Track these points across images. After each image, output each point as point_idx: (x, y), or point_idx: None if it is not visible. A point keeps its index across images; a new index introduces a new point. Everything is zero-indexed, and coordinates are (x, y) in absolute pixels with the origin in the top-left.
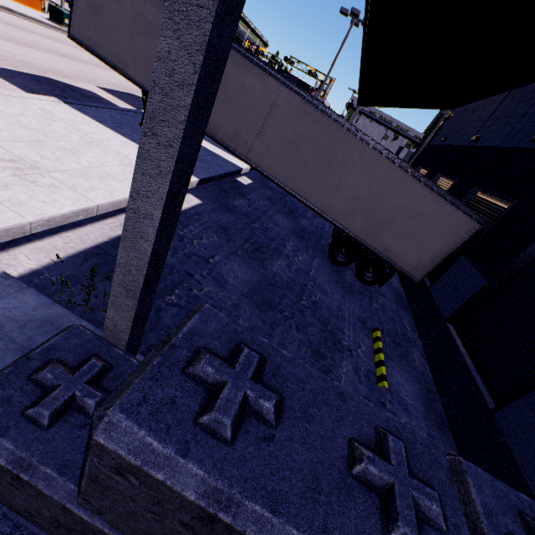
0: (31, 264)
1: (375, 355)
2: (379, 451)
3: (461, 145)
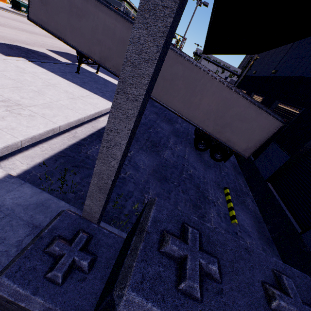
0: (23, 166)
1: (228, 204)
2: (279, 288)
3: (266, 75)
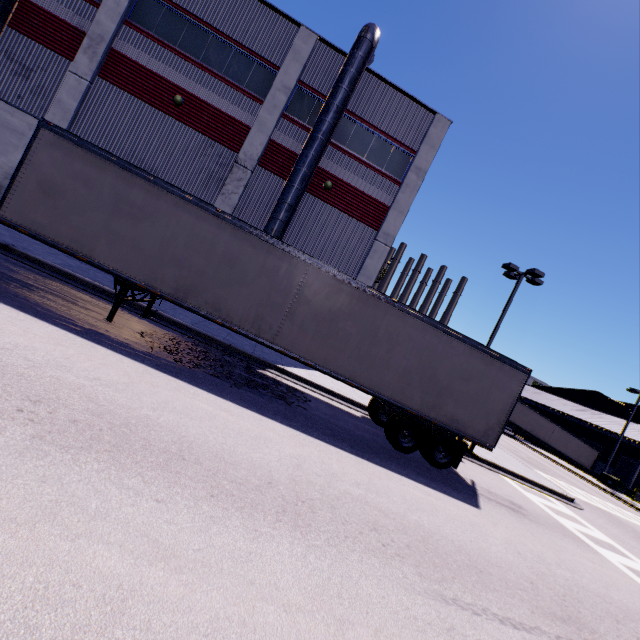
0: None
1: None
2: None
3: (555, 414)
